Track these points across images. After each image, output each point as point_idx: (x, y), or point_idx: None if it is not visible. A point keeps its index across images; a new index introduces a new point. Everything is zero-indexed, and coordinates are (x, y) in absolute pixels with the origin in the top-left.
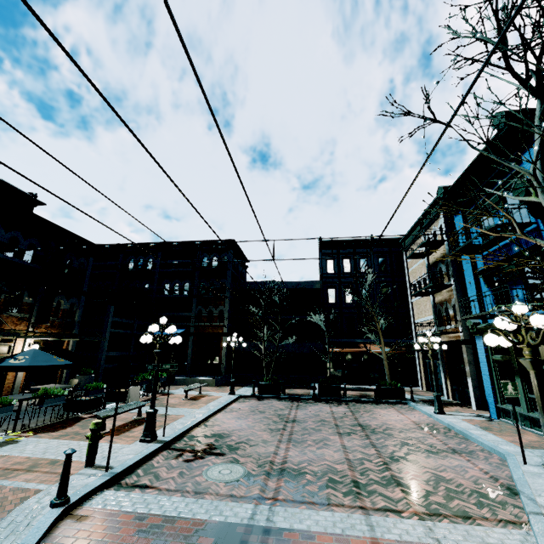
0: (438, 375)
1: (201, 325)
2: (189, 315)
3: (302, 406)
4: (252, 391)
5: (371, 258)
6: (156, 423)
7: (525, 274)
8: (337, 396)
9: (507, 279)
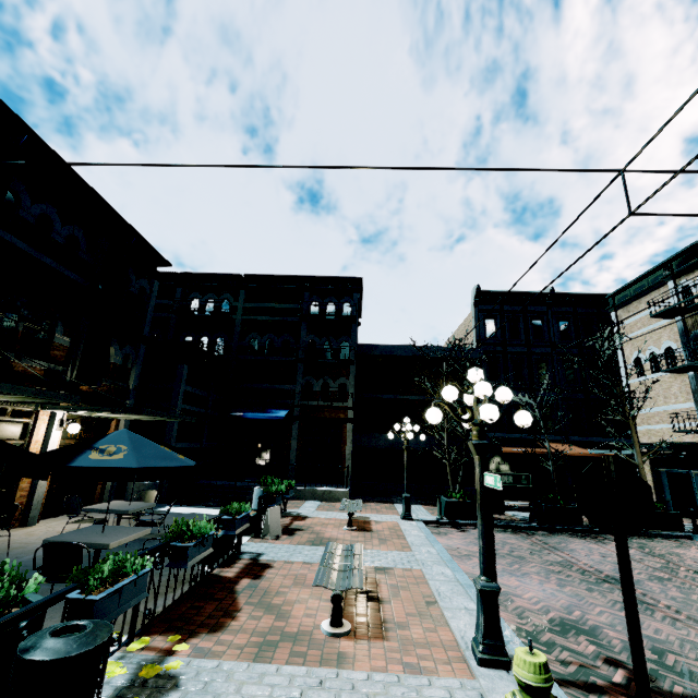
0: (695, 492)
1: (317, 405)
2: (290, 389)
3: (553, 544)
4: (422, 512)
5: (549, 321)
6: (403, 594)
7: None
8: (576, 524)
9: None
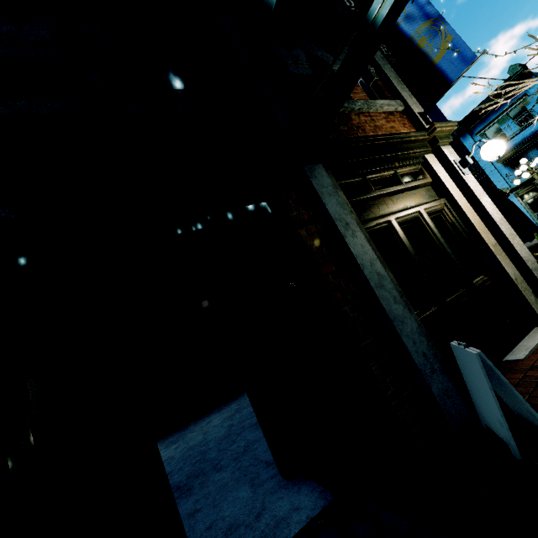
0: None
1: None
2: None
3: None
4: None
5: None
6: None
7: (537, 147)
8: None
9: (524, 154)
